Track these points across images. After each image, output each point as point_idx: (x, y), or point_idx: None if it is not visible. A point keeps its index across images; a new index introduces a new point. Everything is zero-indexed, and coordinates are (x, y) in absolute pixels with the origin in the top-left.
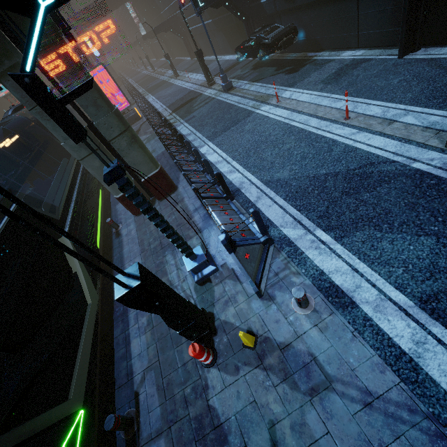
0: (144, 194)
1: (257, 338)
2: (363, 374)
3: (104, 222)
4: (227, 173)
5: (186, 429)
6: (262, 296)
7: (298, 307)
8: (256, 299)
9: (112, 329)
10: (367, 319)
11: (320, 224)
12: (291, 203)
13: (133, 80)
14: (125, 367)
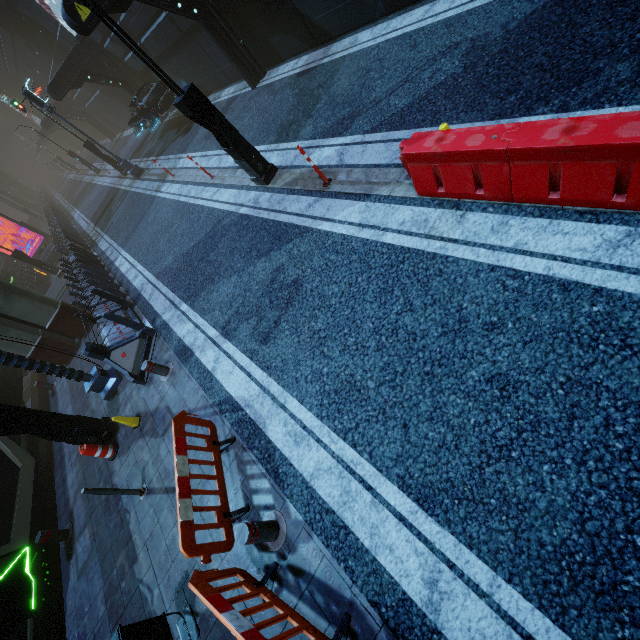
0: (61, 340)
1: (141, 417)
2: (189, 401)
3: None
4: (133, 280)
5: (100, 510)
6: (147, 382)
7: (164, 377)
8: (143, 387)
9: None
10: (196, 361)
11: (184, 298)
12: (170, 288)
13: (59, 194)
14: (63, 500)
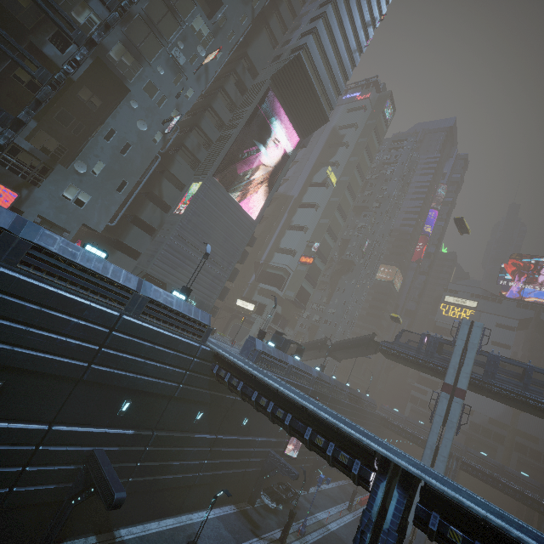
0: None
1: None
2: None
3: None
4: None
5: None
6: None
7: None
8: None
9: None
10: None
11: None
12: None
13: None
14: None
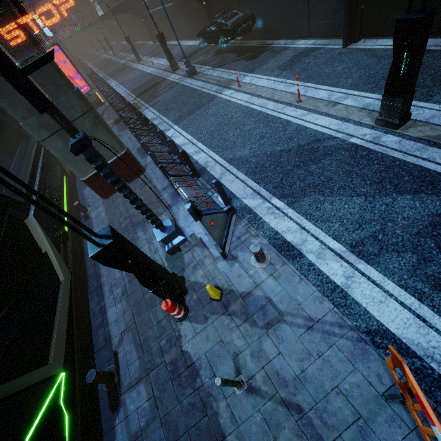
0: None
1: (223, 291)
2: (307, 306)
3: (71, 209)
4: (193, 154)
5: (163, 372)
6: (227, 257)
7: (257, 262)
8: (221, 260)
9: (87, 306)
10: (311, 265)
11: (276, 193)
12: (251, 177)
13: (92, 64)
14: (103, 333)
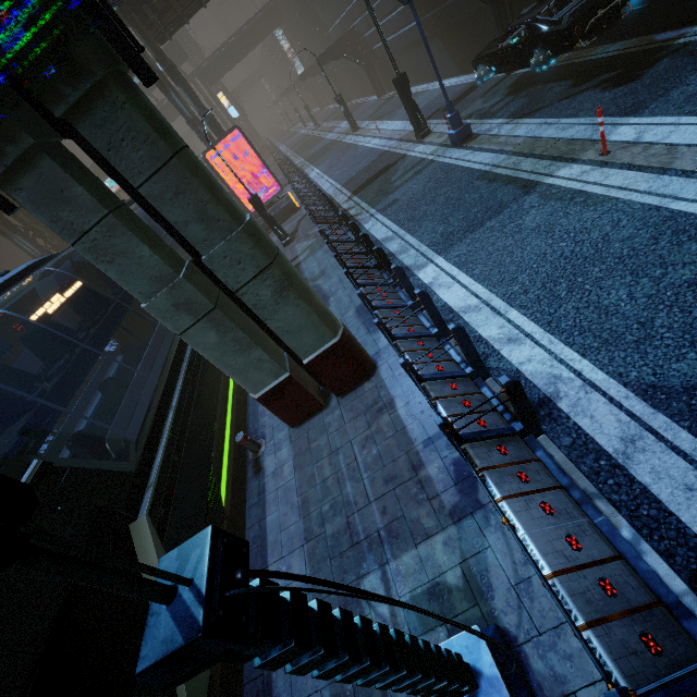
0: (308, 385)
1: None
2: None
3: (237, 410)
4: (500, 343)
5: None
6: None
7: None
8: None
9: None
10: None
11: None
12: None
13: (286, 146)
14: None
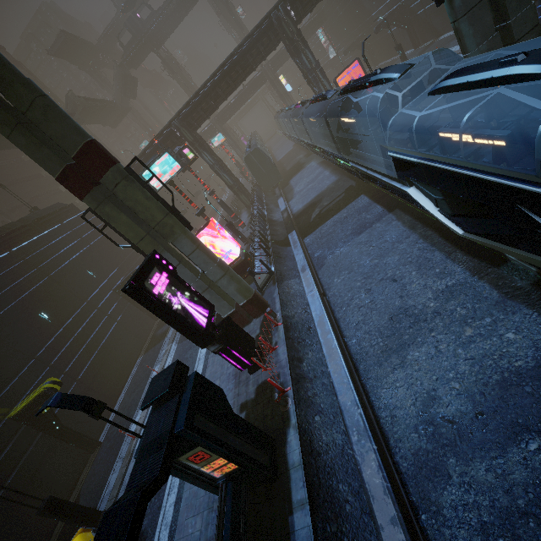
0: None
1: None
2: None
3: None
4: None
5: None
6: None
7: None
8: None
9: None
10: None
11: None
12: None
13: None
14: None
